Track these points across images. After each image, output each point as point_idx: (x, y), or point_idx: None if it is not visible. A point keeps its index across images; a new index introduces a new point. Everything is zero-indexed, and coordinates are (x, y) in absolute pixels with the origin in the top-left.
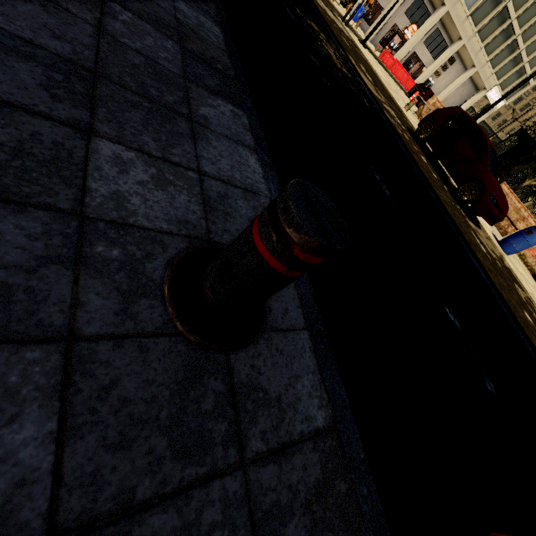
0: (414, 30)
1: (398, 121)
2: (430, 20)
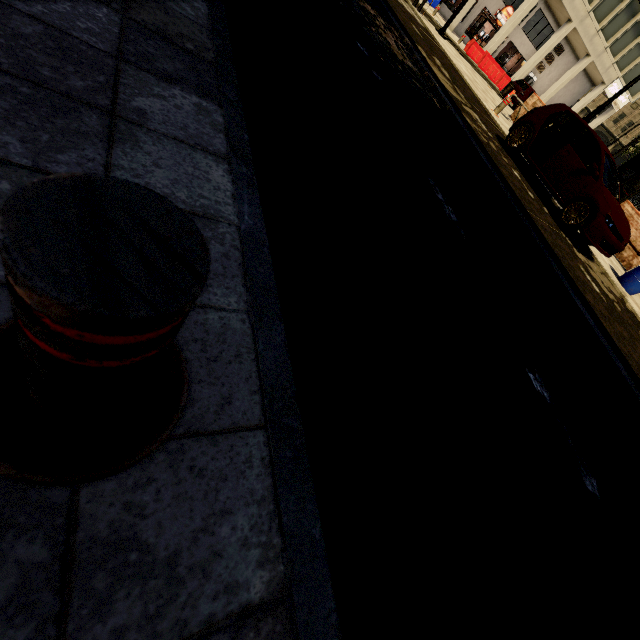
0: (509, 14)
1: (482, 126)
2: None
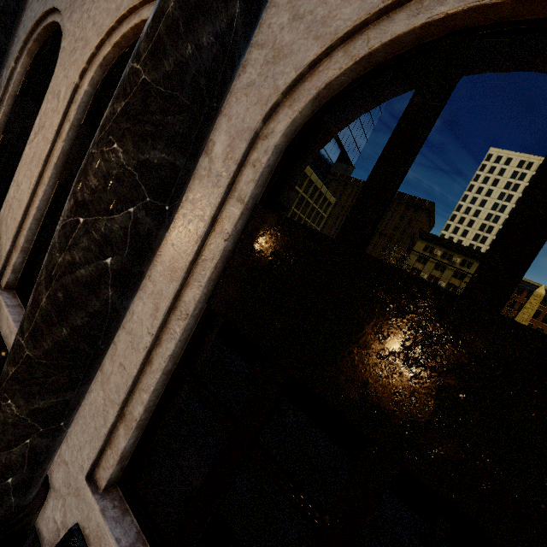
0: None
1: None
2: None
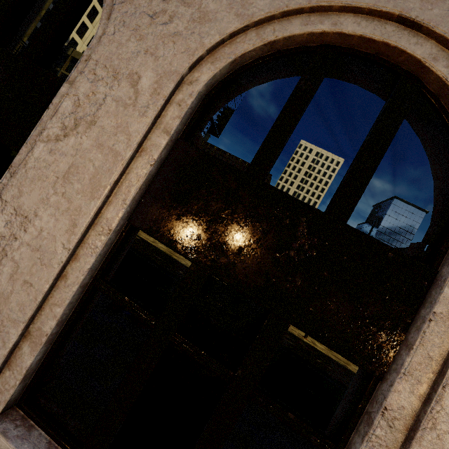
0: None
1: None
2: None
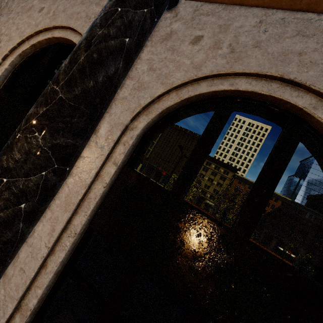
0: None
1: None
2: None
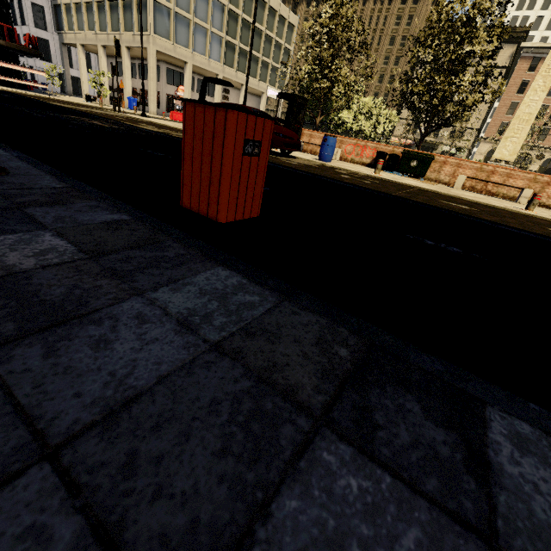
0: (183, 90)
1: None
2: (186, 76)
